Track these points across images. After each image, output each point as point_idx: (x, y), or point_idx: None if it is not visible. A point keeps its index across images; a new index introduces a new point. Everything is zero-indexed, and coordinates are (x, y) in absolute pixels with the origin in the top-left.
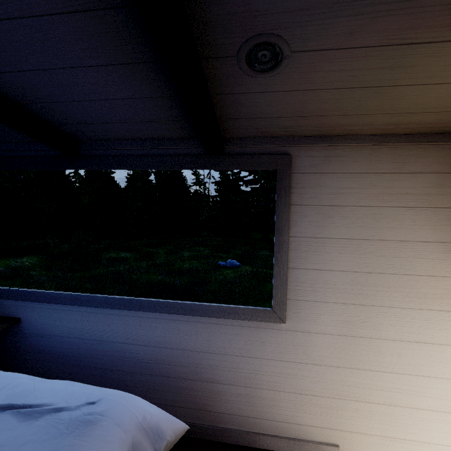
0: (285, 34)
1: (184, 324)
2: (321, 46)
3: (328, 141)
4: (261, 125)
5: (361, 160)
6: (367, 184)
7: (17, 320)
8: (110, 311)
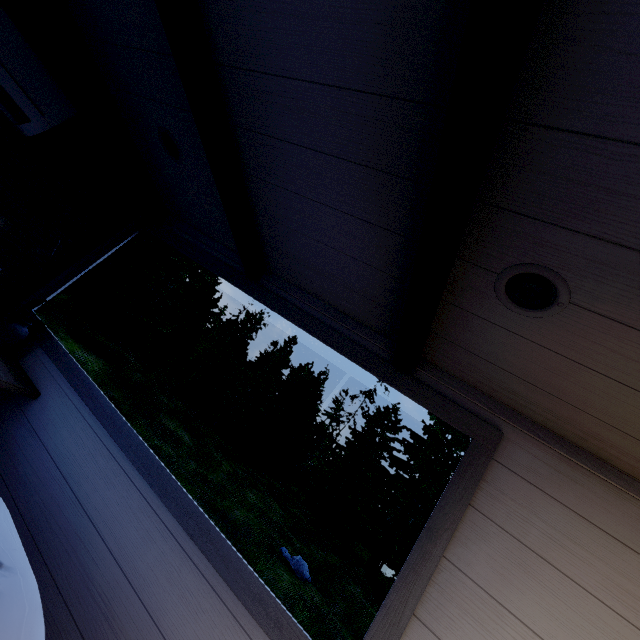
0: (571, 280)
1: (194, 574)
2: (614, 314)
3: (569, 450)
4: (480, 370)
5: (618, 514)
6: (620, 564)
7: (36, 394)
8: (129, 466)
